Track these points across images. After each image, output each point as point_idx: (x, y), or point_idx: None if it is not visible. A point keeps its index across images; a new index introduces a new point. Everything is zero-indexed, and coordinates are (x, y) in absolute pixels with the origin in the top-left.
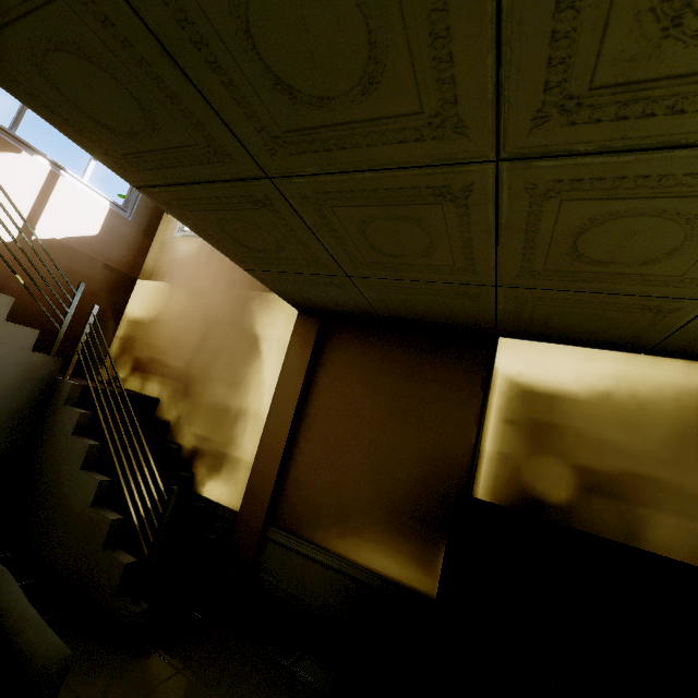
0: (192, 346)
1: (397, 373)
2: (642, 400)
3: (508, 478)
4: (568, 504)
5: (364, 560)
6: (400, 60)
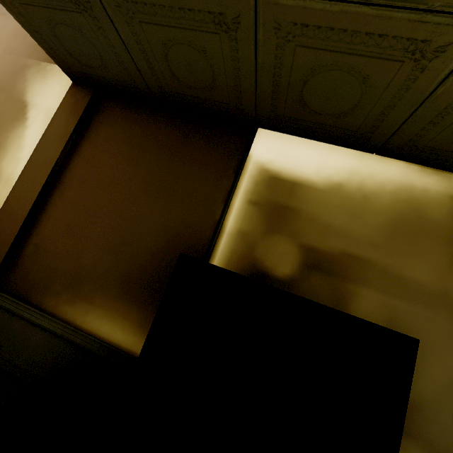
0: None
1: (159, 151)
2: (368, 192)
3: (243, 253)
4: (291, 278)
5: (90, 326)
6: None
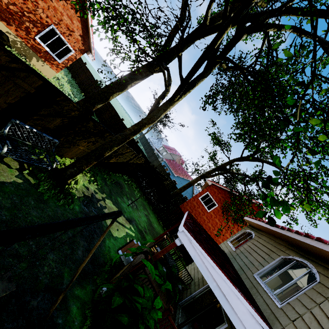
0: None
1: None
2: None
3: None
4: None
5: None
6: None
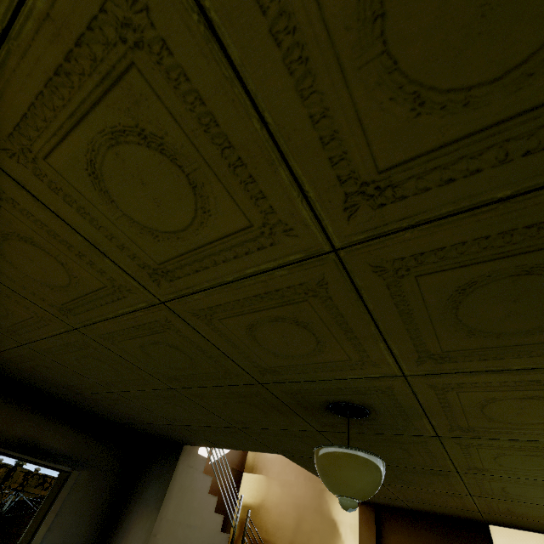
0: (291, 528)
1: None
2: None
3: None
4: None
5: None
6: (439, 483)
